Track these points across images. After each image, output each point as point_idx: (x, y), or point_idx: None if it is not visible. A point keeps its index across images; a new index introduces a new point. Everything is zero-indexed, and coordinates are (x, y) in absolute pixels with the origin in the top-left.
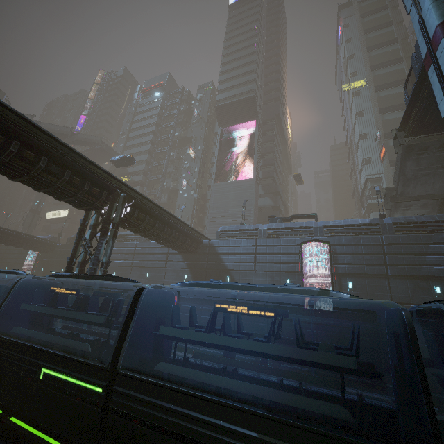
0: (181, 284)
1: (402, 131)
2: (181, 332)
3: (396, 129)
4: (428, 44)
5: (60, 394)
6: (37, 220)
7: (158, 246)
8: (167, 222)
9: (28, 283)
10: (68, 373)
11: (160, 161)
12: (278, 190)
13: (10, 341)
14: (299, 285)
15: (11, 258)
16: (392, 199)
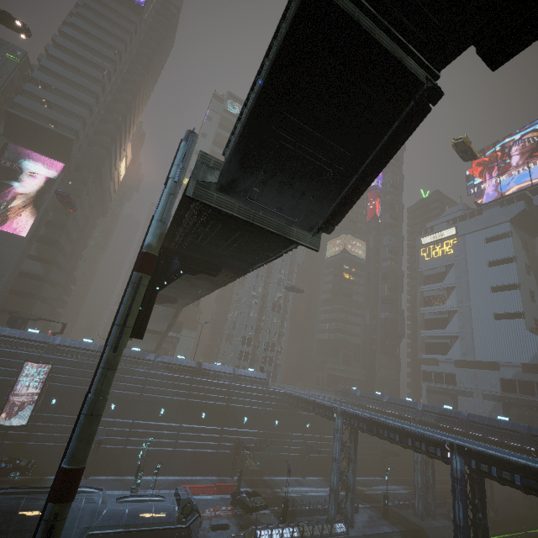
0: None
1: None
2: None
3: None
4: None
5: None
6: None
7: None
8: None
9: None
10: None
11: None
12: (57, 259)
13: None
14: None
15: None
16: None
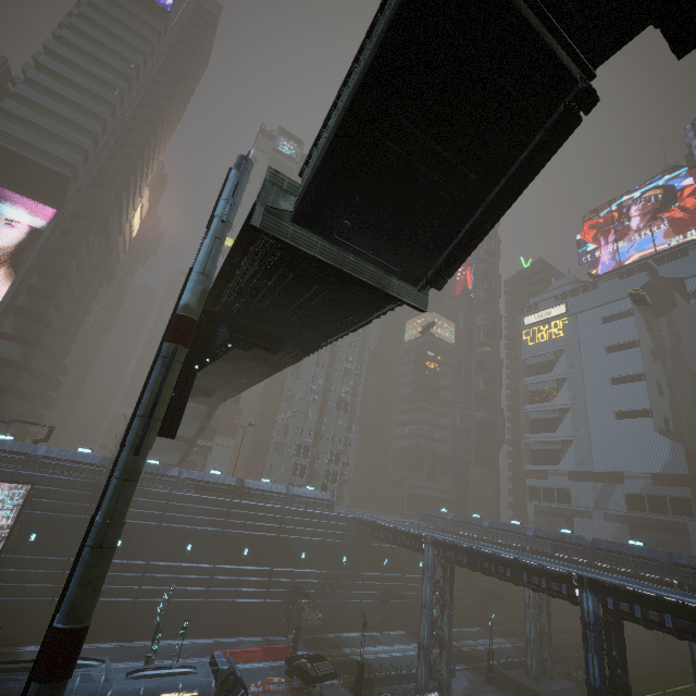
0: None
1: None
2: None
3: None
4: None
5: None
6: None
7: None
8: None
9: None
10: None
11: None
12: (42, 339)
13: None
14: None
15: None
16: None
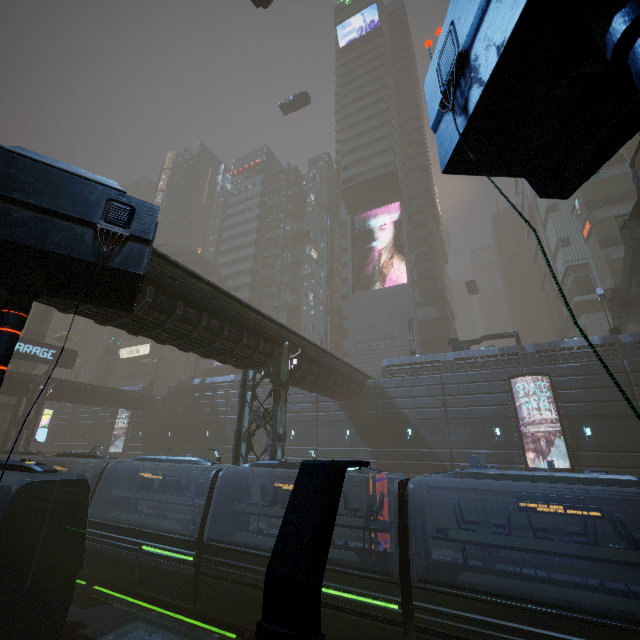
0: (447, 474)
1: (632, 220)
2: (480, 536)
3: (622, 215)
4: None
5: (338, 613)
6: (114, 363)
7: (301, 392)
8: (331, 367)
9: (225, 476)
10: (342, 588)
11: (271, 268)
12: (444, 295)
13: (240, 552)
14: (606, 473)
15: (92, 420)
16: (623, 305)
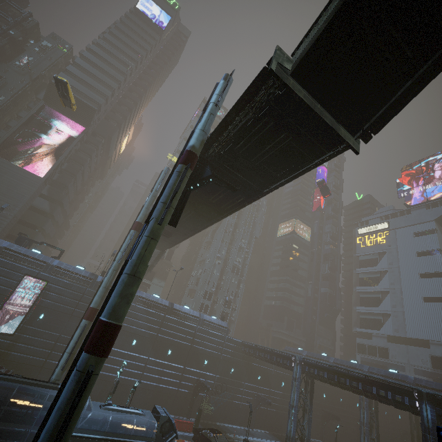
0: None
1: None
2: None
3: None
4: (134, 223)
5: None
6: None
7: None
8: None
9: None
10: None
11: None
12: (63, 201)
13: None
14: None
15: None
16: None
